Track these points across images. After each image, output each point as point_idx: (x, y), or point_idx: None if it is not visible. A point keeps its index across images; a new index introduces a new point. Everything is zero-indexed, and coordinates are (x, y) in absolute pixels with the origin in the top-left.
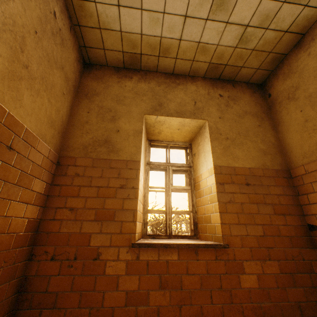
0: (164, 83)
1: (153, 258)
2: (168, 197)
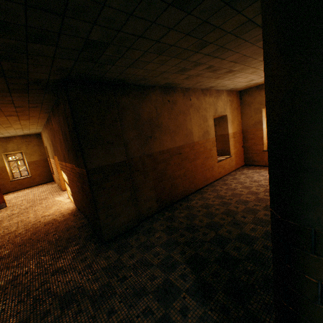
0: (5, 141)
1: (16, 182)
2: (19, 169)
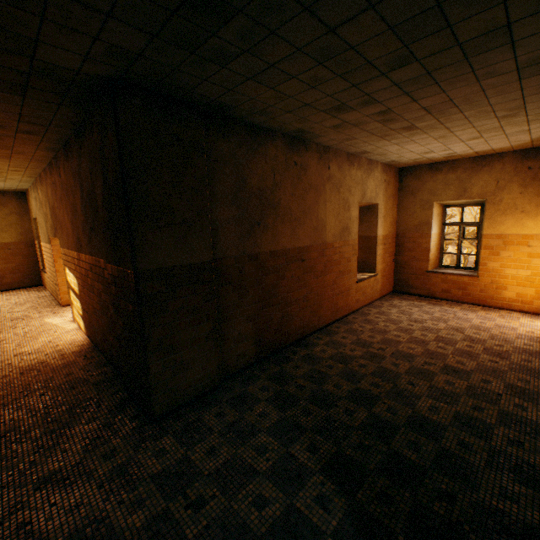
0: None
1: None
2: None
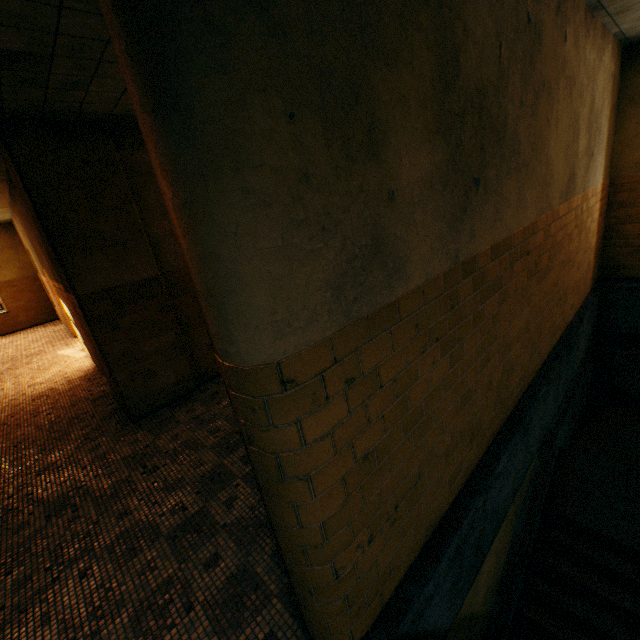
0: None
1: None
2: None
